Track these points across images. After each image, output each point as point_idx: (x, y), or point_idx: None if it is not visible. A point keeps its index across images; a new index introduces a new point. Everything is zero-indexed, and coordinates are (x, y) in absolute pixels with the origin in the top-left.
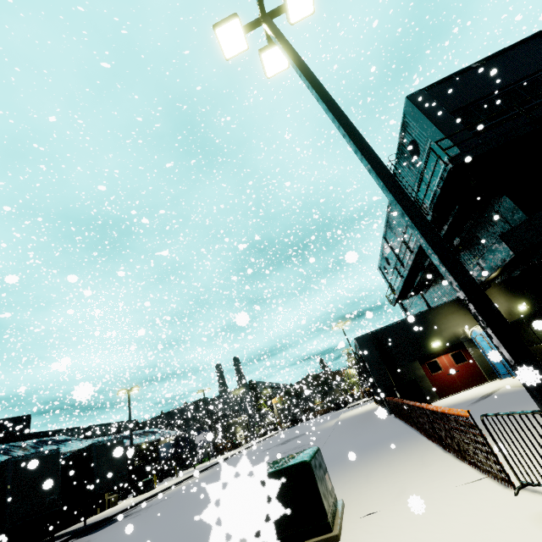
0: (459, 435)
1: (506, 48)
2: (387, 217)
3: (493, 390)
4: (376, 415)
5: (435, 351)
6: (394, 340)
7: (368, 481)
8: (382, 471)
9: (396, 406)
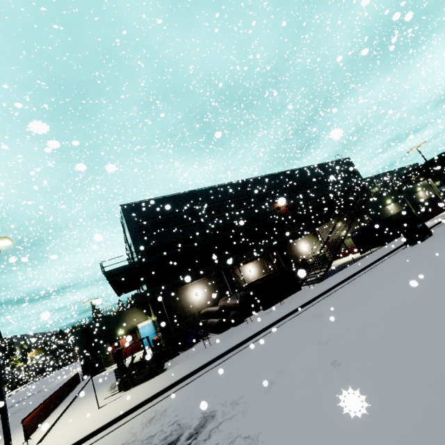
0: (34, 420)
1: (171, 195)
2: (125, 241)
3: (127, 362)
4: (81, 377)
5: (120, 336)
6: (99, 330)
7: (1, 444)
8: (13, 436)
9: (71, 382)
